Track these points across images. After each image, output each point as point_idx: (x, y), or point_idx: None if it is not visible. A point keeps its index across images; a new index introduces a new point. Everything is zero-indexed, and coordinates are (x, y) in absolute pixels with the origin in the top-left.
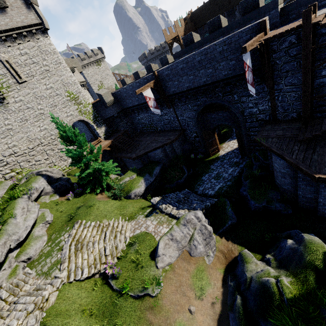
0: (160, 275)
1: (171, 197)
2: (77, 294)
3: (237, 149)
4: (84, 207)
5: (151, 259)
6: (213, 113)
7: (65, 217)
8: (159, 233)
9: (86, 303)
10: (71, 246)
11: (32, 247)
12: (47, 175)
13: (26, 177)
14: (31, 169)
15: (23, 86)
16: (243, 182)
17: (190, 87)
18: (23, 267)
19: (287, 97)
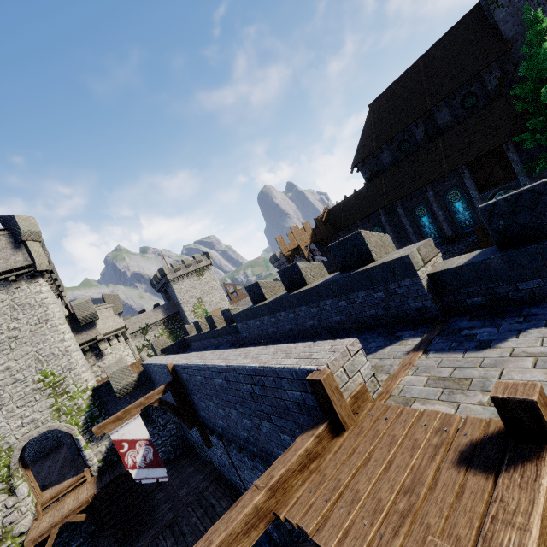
0: None
1: None
2: None
3: None
4: None
5: None
6: None
7: None
8: None
9: None
10: None
11: None
12: None
13: None
14: None
15: None
16: None
17: (226, 431)
18: None
19: None
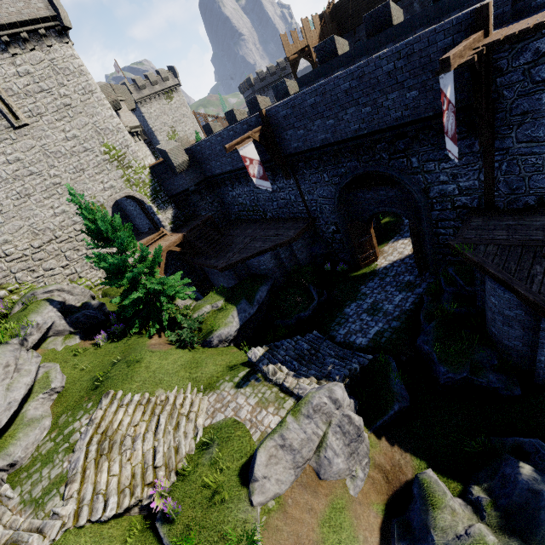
0: (256, 522)
1: (287, 348)
2: None
3: (411, 257)
4: (124, 363)
5: (240, 482)
6: (368, 191)
7: (87, 382)
8: (259, 424)
9: None
10: (90, 446)
11: (20, 441)
12: (62, 298)
13: (21, 302)
14: (37, 285)
15: (21, 133)
16: (423, 325)
17: (327, 141)
18: None
19: (518, 164)
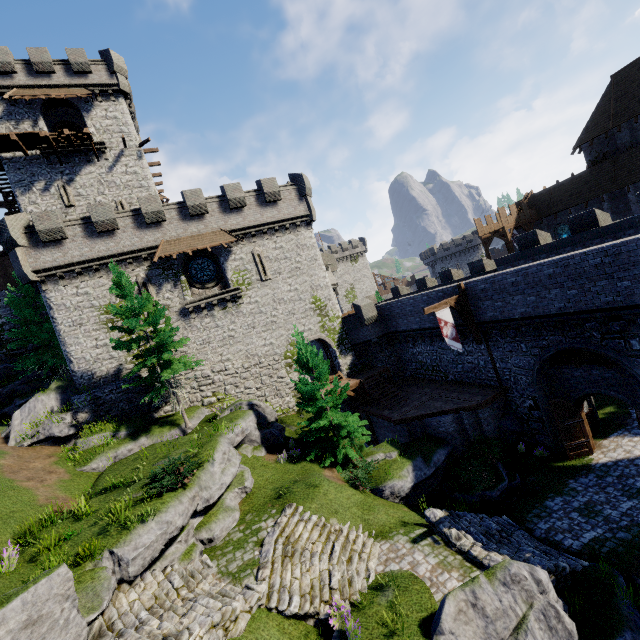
0: None
1: (470, 521)
2: (276, 638)
3: None
4: (304, 482)
5: (421, 633)
6: (576, 368)
7: (271, 491)
8: (440, 585)
9: None
10: (276, 544)
11: (219, 522)
12: (258, 413)
13: (234, 407)
14: (236, 399)
15: (265, 284)
16: None
17: (527, 314)
18: (201, 550)
19: None
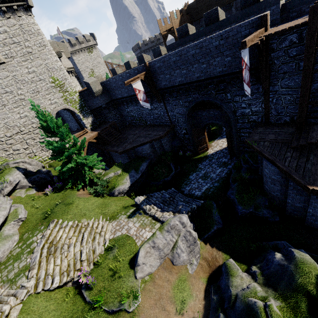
0: (138, 287)
1: (157, 197)
2: (44, 306)
3: (226, 149)
4: (62, 204)
5: (130, 267)
6: (204, 111)
7: (40, 215)
8: (141, 237)
9: (54, 317)
10: (43, 249)
11: (0, 248)
12: (24, 167)
13: None
14: (8, 159)
15: (1, 67)
16: (231, 185)
17: (182, 82)
18: None
19: (281, 99)
